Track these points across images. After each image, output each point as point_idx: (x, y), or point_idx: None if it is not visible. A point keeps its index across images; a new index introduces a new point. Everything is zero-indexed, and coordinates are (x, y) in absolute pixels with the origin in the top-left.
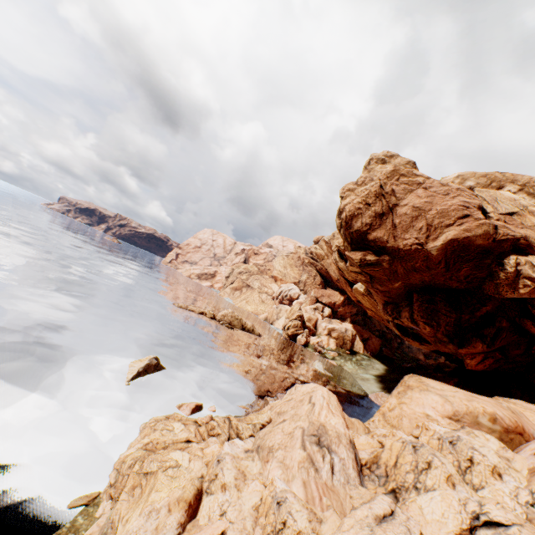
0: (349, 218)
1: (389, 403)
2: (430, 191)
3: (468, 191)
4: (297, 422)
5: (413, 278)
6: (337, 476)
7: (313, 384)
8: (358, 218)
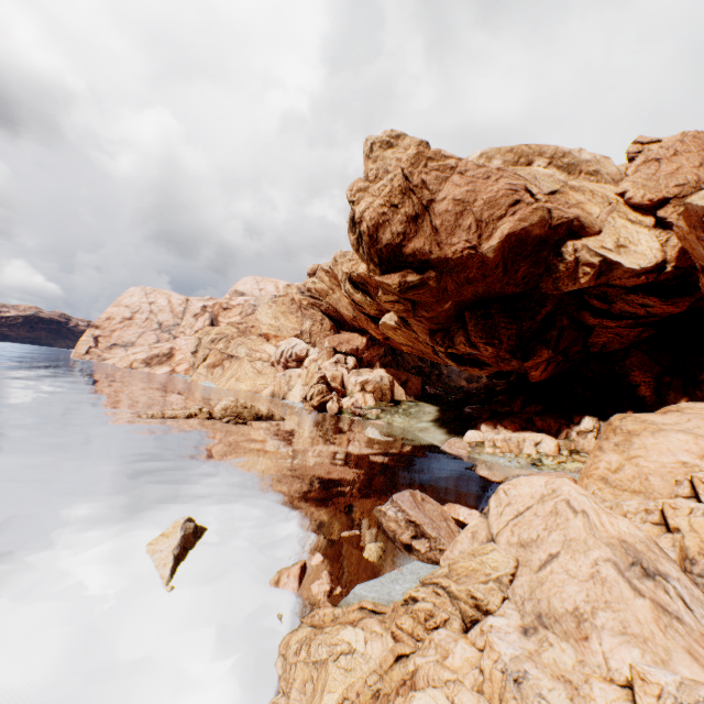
0: (374, 230)
1: (607, 462)
2: (467, 177)
3: (510, 171)
4: (589, 553)
5: (465, 293)
6: (697, 612)
7: (536, 478)
8: (385, 228)
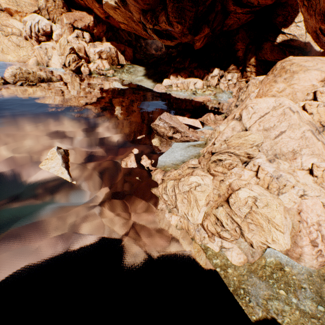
0: None
1: (277, 88)
2: None
3: None
4: (301, 129)
5: None
6: None
7: (269, 99)
8: None
